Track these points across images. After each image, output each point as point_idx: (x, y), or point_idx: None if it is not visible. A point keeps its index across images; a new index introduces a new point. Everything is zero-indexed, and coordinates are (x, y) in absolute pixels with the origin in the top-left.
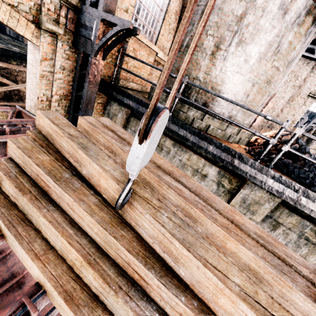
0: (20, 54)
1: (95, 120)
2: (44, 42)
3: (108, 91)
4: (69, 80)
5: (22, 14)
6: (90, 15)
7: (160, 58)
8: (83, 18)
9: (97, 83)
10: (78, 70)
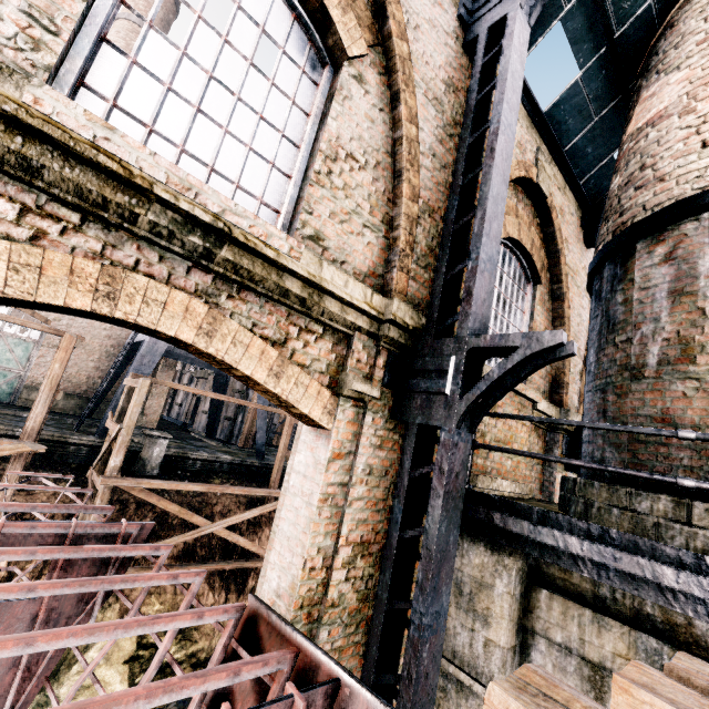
0: (230, 464)
1: (693, 690)
2: (341, 420)
3: (475, 511)
4: (377, 497)
5: (314, 377)
6: (437, 350)
7: (542, 411)
8: (420, 359)
9: (460, 495)
10: (408, 469)
